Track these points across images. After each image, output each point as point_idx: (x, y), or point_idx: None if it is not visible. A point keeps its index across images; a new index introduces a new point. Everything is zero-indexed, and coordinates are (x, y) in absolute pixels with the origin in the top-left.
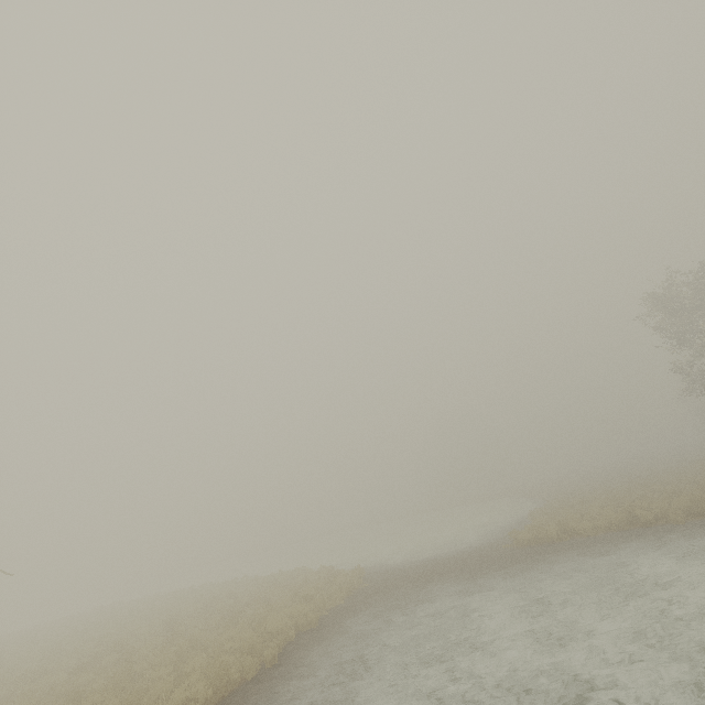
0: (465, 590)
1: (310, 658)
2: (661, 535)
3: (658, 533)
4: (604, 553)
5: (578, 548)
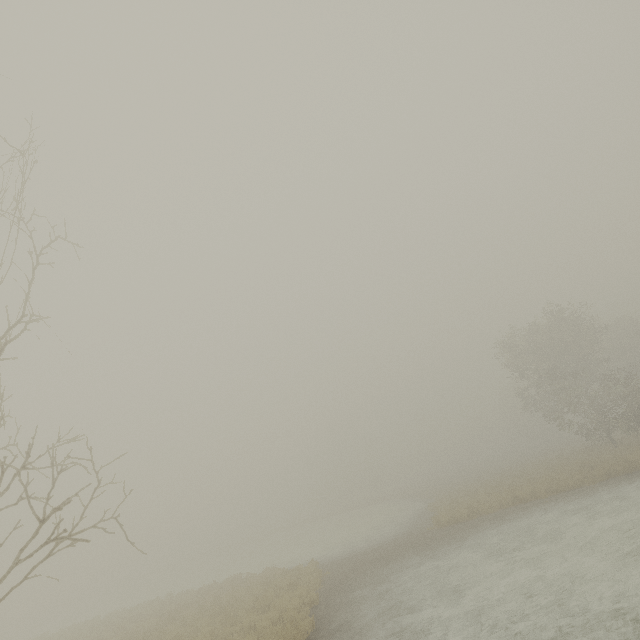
0: (428, 557)
1: (343, 618)
2: (538, 506)
3: (535, 505)
4: (510, 520)
5: (489, 520)
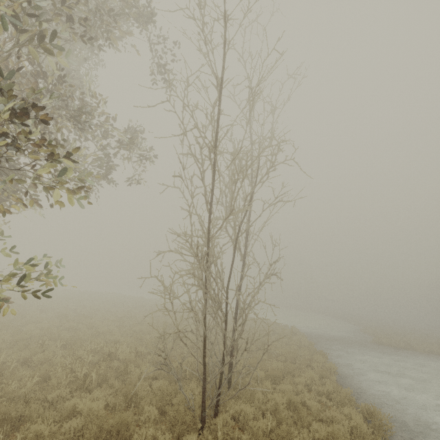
0: (382, 356)
1: (339, 360)
2: None
3: None
4: None
5: (423, 356)
